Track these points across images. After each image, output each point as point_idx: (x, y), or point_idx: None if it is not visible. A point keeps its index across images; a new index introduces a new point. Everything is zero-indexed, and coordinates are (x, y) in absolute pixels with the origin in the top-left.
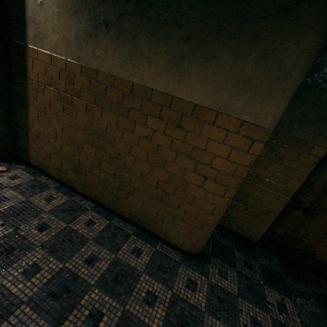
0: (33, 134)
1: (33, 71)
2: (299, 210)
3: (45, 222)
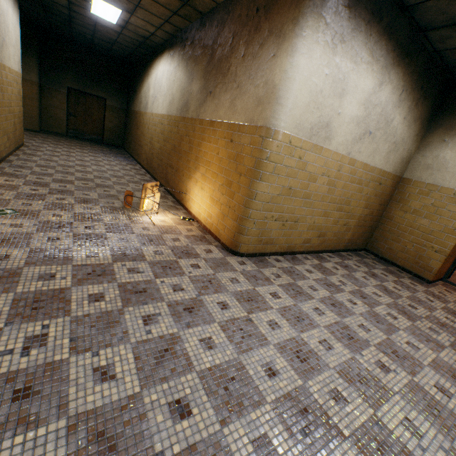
0: None
1: None
2: (73, 117)
3: None
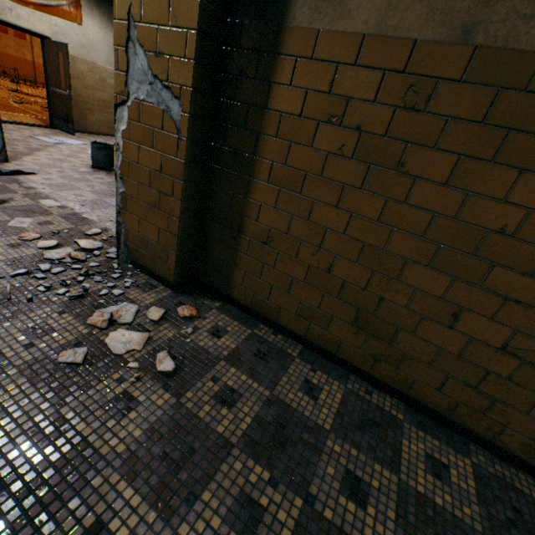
0: (252, 237)
1: (291, 89)
2: None
3: (347, 468)
